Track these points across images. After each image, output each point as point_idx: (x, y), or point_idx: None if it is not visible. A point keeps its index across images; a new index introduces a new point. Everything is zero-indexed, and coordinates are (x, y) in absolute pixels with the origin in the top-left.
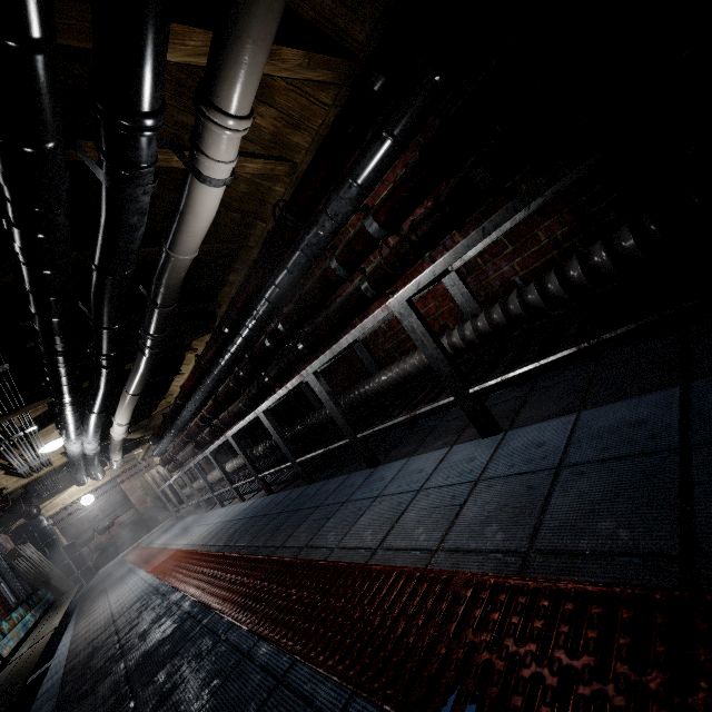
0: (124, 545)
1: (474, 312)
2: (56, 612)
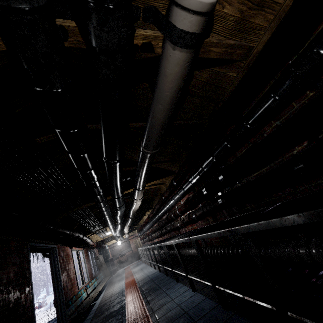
0: (126, 263)
1: (204, 245)
2: (102, 284)
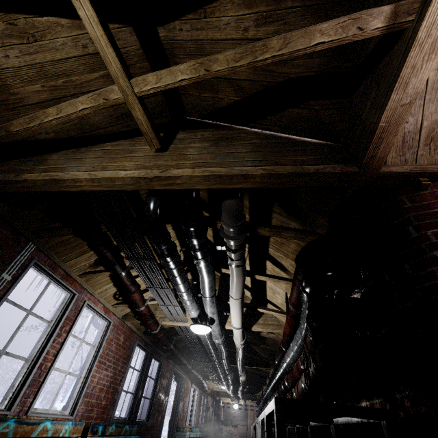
0: None
1: None
2: None
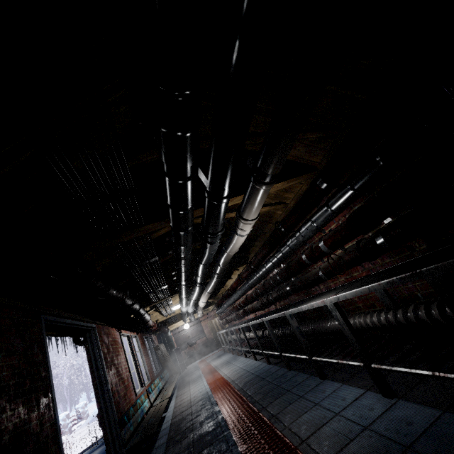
0: (199, 355)
1: (389, 305)
2: (169, 386)
